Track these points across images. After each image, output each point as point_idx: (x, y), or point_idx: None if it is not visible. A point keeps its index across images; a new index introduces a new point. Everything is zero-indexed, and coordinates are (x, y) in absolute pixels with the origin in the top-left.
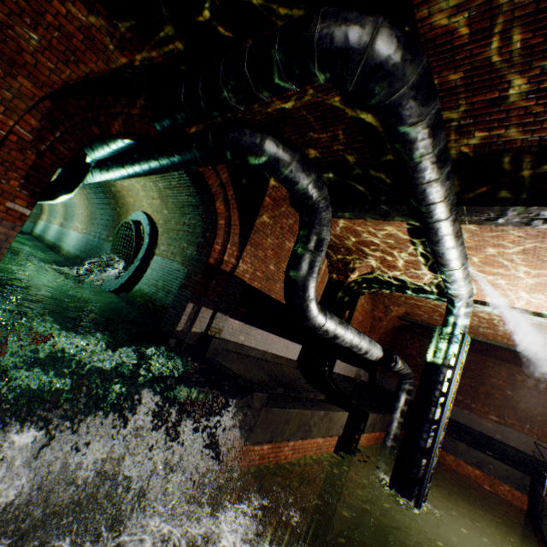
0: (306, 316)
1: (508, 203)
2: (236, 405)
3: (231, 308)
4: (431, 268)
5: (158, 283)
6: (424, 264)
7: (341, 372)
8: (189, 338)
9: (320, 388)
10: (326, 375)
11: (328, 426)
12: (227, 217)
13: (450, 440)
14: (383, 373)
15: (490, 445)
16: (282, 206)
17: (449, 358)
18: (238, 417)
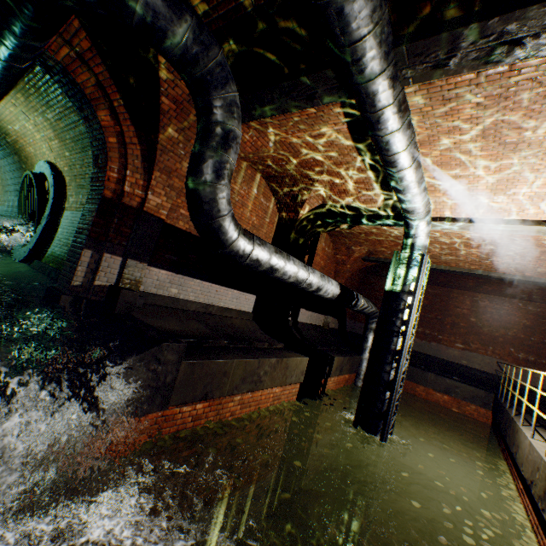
0: (221, 240)
1: (462, 23)
2: (135, 361)
3: (148, 254)
4: (384, 185)
5: (69, 241)
6: (376, 181)
7: (307, 321)
8: (92, 294)
9: (279, 338)
10: (289, 326)
11: (285, 374)
12: (120, 134)
13: (420, 372)
14: (353, 319)
15: (457, 371)
16: (190, 112)
17: (410, 284)
18: (142, 375)
